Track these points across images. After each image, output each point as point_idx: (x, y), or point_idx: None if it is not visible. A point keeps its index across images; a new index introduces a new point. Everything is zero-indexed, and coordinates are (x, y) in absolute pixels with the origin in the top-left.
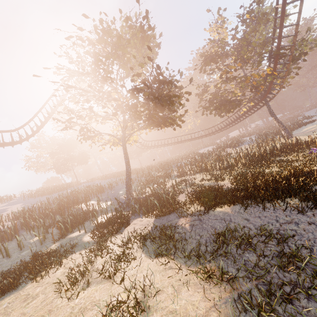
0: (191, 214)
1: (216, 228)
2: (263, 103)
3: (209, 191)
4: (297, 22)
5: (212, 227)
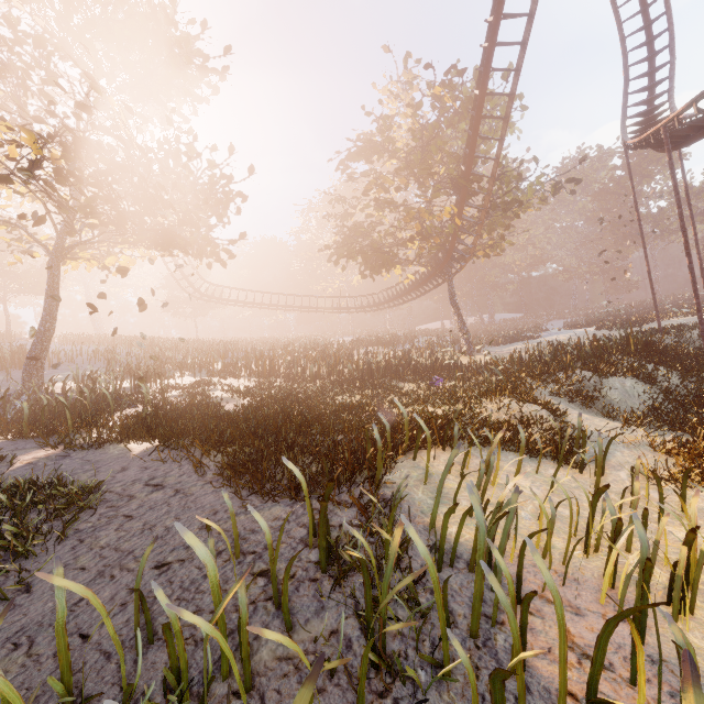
0: (77, 445)
1: (52, 475)
2: (442, 275)
3: (174, 409)
4: (502, 136)
5: (51, 472)
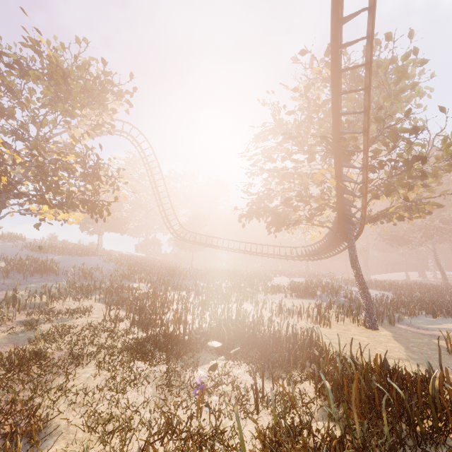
0: None
1: None
2: (341, 235)
3: None
4: (366, 85)
5: None
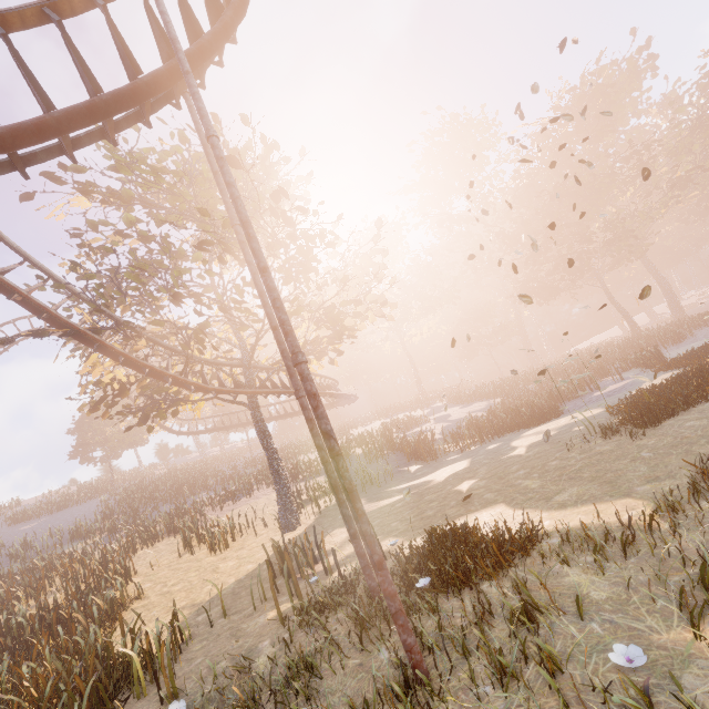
0: None
1: None
2: (236, 403)
3: None
4: None
5: None
